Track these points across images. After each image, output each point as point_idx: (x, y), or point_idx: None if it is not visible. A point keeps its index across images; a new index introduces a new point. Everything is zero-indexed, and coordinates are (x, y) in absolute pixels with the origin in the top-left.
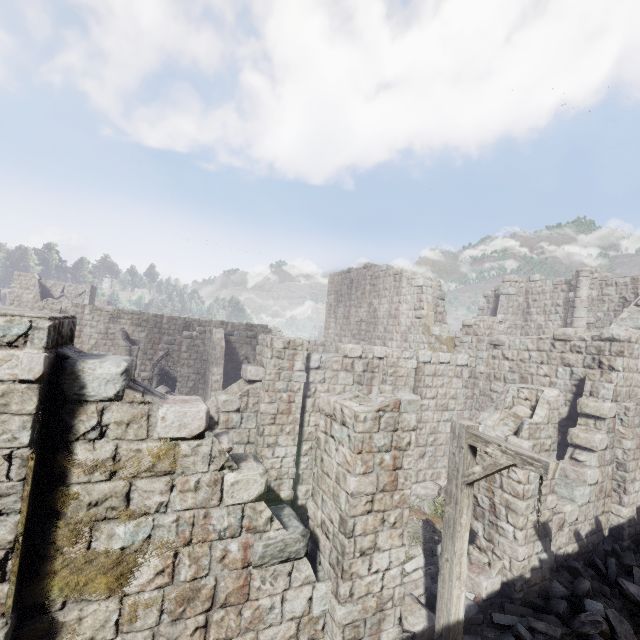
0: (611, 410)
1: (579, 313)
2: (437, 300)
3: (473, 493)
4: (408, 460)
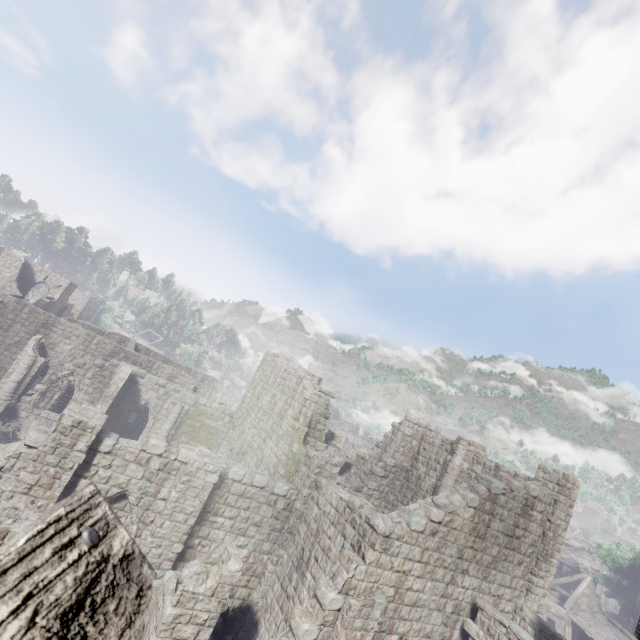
0: (334, 602)
1: (447, 479)
2: (320, 417)
3: None
4: None
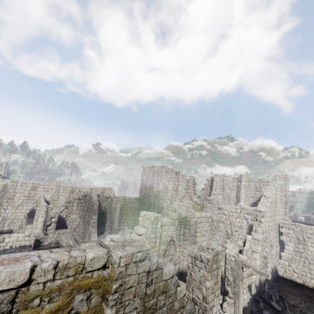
0: (262, 238)
1: (242, 191)
2: (193, 185)
3: (226, 276)
4: (220, 271)
